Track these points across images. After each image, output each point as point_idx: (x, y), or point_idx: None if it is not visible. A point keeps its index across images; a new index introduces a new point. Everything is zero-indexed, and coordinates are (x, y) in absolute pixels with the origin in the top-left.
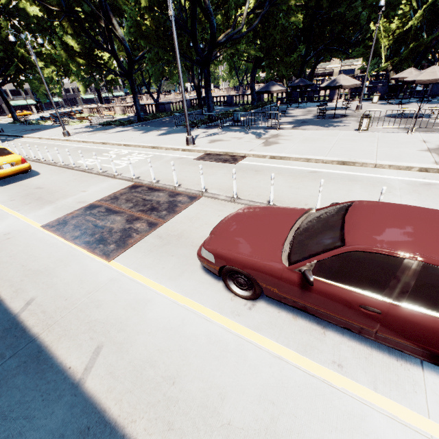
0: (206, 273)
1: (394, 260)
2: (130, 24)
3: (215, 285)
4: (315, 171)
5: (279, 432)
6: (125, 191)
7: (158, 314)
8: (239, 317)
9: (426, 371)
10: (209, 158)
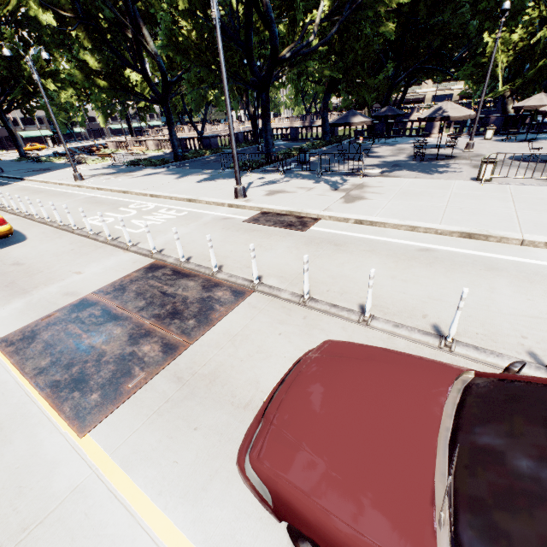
0: None
1: None
2: (163, 33)
3: (273, 526)
4: (428, 249)
5: None
6: (138, 276)
7: None
8: None
9: None
10: (266, 221)
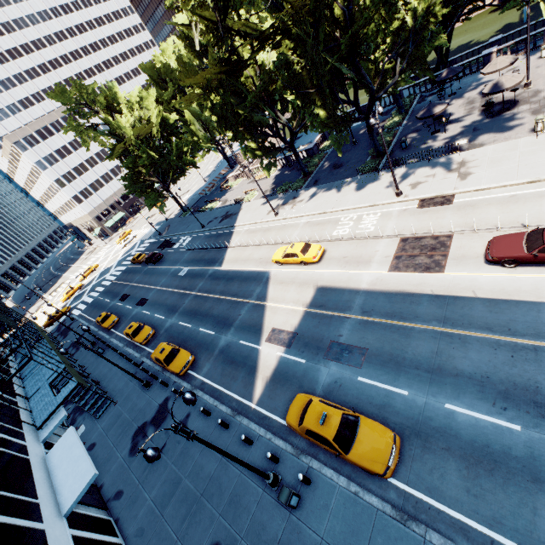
0: (489, 265)
1: None
2: (314, 123)
3: (497, 267)
4: (513, 195)
5: (538, 288)
6: (403, 244)
7: (483, 280)
8: (513, 273)
9: None
10: (428, 205)
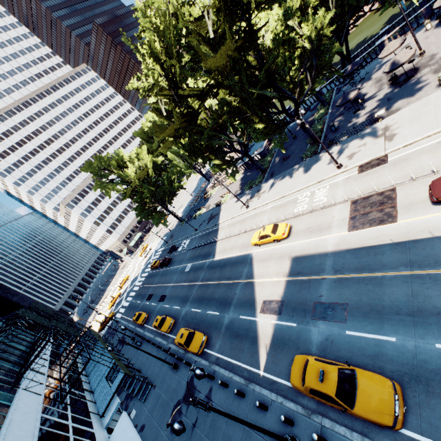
0: (437, 205)
1: None
2: (257, 135)
3: None
4: (440, 141)
5: None
6: (354, 206)
7: (435, 220)
8: None
9: None
10: (366, 168)
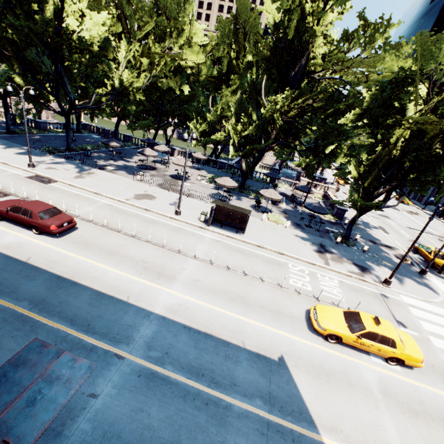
0: None
1: (22, 208)
2: (4, 80)
3: None
4: (79, 194)
5: None
6: None
7: None
8: None
9: (31, 231)
10: (35, 178)
